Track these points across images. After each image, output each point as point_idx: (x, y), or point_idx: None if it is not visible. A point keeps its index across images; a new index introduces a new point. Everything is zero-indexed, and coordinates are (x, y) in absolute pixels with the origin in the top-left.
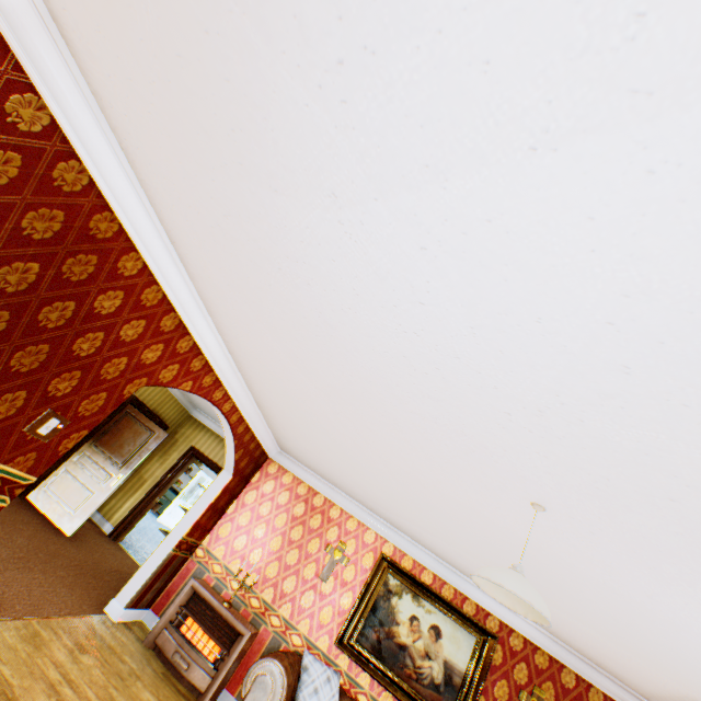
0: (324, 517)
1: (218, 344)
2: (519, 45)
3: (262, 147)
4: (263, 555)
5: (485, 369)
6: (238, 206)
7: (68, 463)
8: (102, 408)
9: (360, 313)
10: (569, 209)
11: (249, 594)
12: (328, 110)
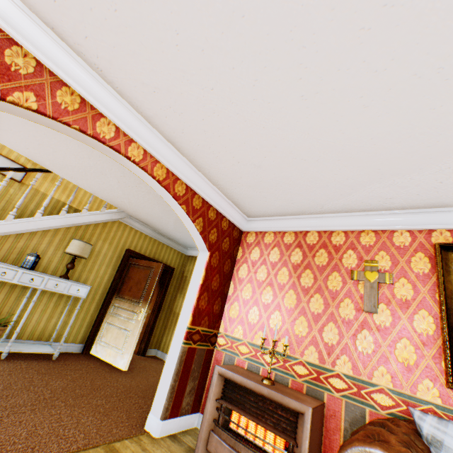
0: (328, 249)
1: (25, 18)
2: None
3: None
4: (282, 317)
5: None
6: None
7: (107, 318)
8: None
9: None
10: None
11: (288, 363)
12: None
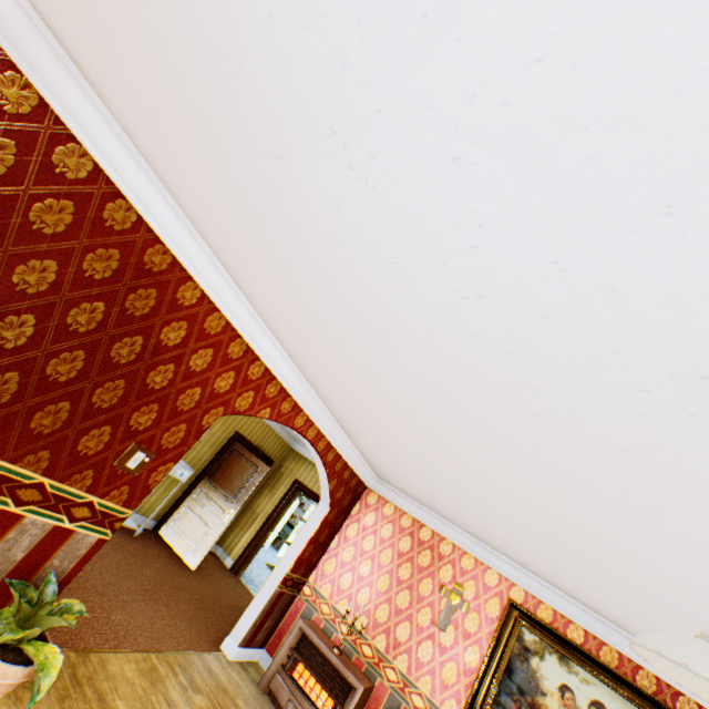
0: (434, 553)
1: (289, 367)
2: None
3: (250, 107)
4: (370, 596)
5: (592, 325)
6: (255, 197)
7: (189, 500)
8: (183, 439)
9: (407, 288)
10: None
11: (359, 640)
12: (291, 7)
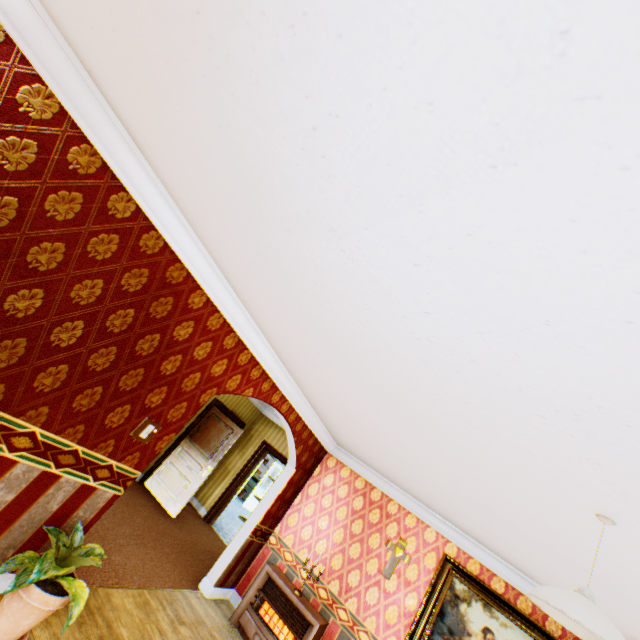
0: (382, 512)
1: (271, 355)
2: (455, 84)
3: (272, 200)
4: (327, 547)
5: (504, 372)
6: (264, 246)
7: (171, 456)
8: (184, 414)
9: (376, 324)
10: (545, 215)
11: (316, 584)
12: (313, 165)
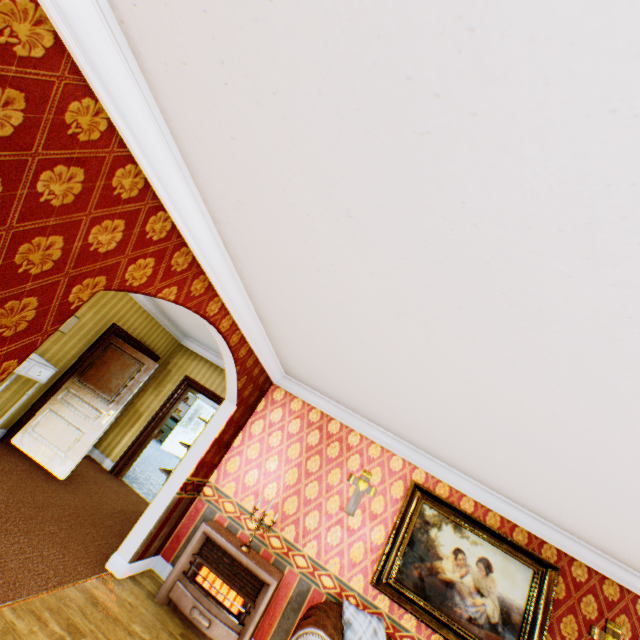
0: (343, 445)
1: (207, 230)
2: None
3: None
4: (279, 490)
5: None
6: None
7: (52, 402)
8: (33, 323)
9: None
10: None
11: (267, 533)
12: None
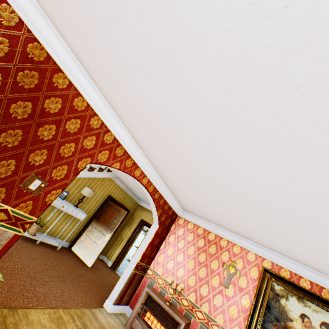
0: (217, 246)
1: (128, 138)
2: None
3: None
4: (184, 272)
5: None
6: None
7: (86, 231)
8: (66, 175)
9: None
10: None
11: (180, 297)
12: None
